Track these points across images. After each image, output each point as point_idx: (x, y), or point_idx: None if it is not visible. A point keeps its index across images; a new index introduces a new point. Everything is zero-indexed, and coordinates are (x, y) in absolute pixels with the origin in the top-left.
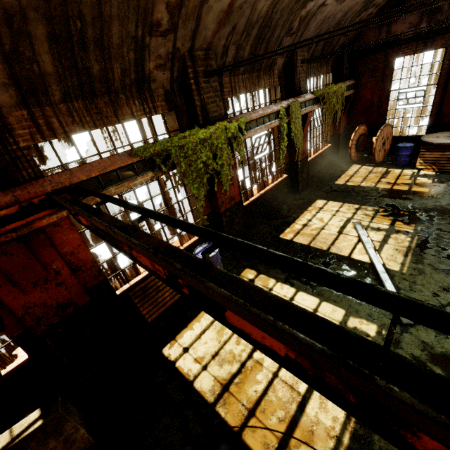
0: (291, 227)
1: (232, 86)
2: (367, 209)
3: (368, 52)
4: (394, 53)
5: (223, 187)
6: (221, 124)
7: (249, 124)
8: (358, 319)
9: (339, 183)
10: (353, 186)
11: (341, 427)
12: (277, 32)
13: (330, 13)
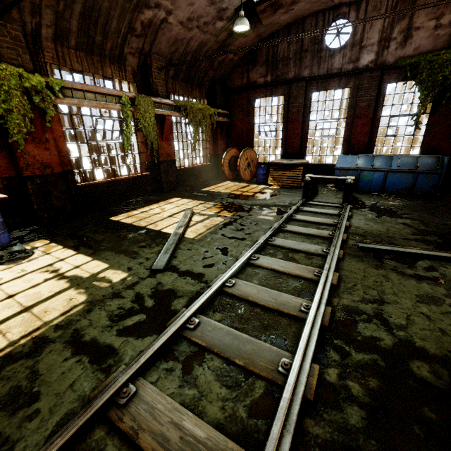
0: (129, 212)
1: (59, 54)
2: (209, 203)
3: (236, 90)
4: (253, 94)
5: (12, 137)
6: (13, 69)
7: (71, 91)
8: (114, 271)
9: (204, 189)
10: (213, 192)
11: None
12: (114, 24)
13: (181, 35)
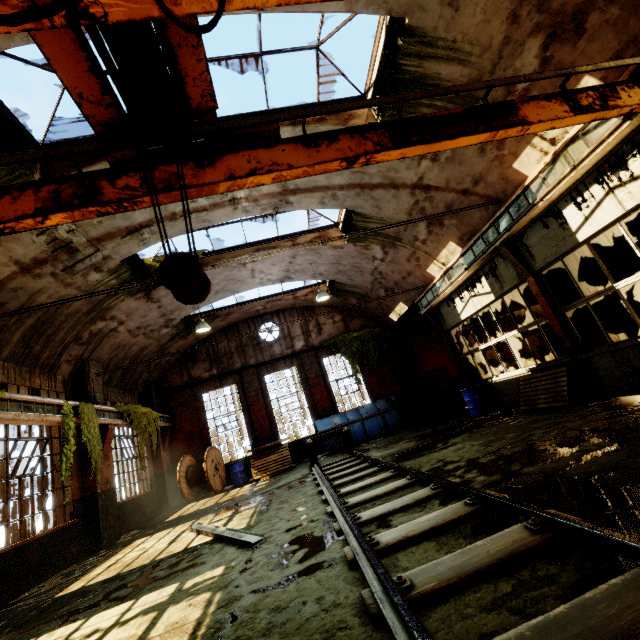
0: (83, 578)
1: None
2: (207, 516)
3: (176, 390)
4: (200, 389)
5: None
6: None
7: (7, 403)
8: (199, 576)
9: (170, 518)
10: (189, 513)
11: None
12: (62, 334)
13: (125, 341)
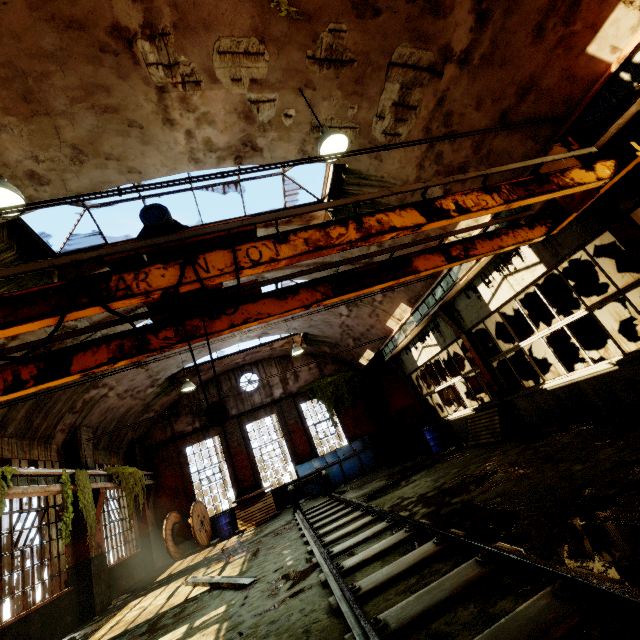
0: None
1: None
2: (199, 570)
3: (159, 446)
4: (183, 443)
5: None
6: None
7: (17, 478)
8: (205, 616)
9: (160, 578)
10: (179, 570)
11: None
12: (59, 406)
13: (114, 405)
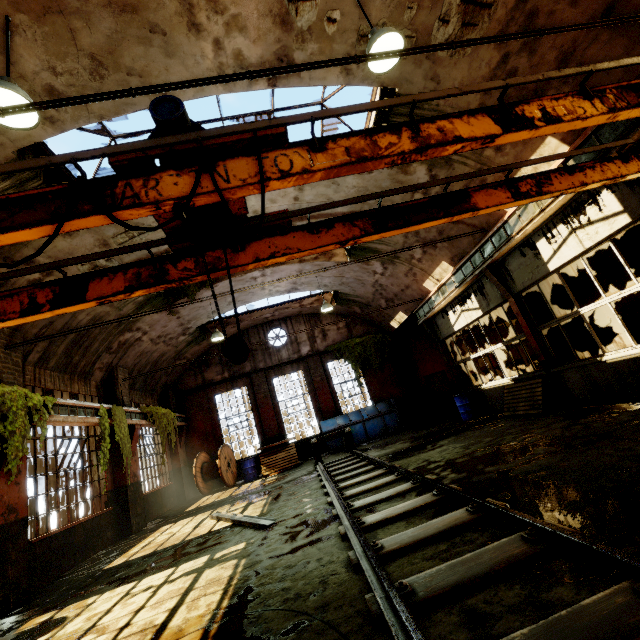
0: (123, 555)
1: (36, 376)
2: (224, 506)
3: (191, 391)
4: (213, 391)
5: (8, 464)
6: (21, 390)
7: (58, 408)
8: (225, 549)
9: (189, 509)
10: (206, 504)
11: (218, 602)
12: (96, 345)
13: (148, 349)
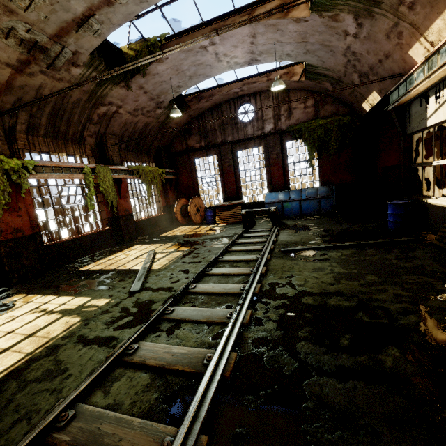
0: (96, 262)
1: (30, 142)
2: (168, 244)
3: (178, 154)
4: (193, 156)
5: None
6: None
7: (42, 168)
8: (98, 299)
9: (162, 235)
10: (170, 235)
11: (2, 371)
12: (76, 117)
13: (130, 120)
